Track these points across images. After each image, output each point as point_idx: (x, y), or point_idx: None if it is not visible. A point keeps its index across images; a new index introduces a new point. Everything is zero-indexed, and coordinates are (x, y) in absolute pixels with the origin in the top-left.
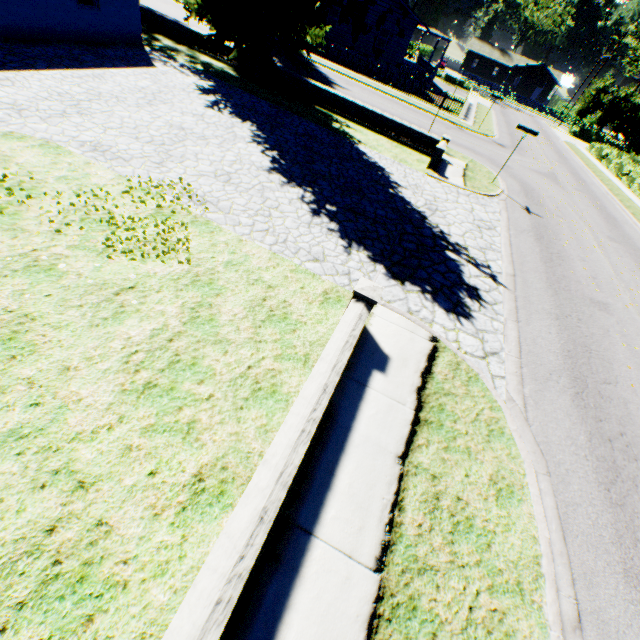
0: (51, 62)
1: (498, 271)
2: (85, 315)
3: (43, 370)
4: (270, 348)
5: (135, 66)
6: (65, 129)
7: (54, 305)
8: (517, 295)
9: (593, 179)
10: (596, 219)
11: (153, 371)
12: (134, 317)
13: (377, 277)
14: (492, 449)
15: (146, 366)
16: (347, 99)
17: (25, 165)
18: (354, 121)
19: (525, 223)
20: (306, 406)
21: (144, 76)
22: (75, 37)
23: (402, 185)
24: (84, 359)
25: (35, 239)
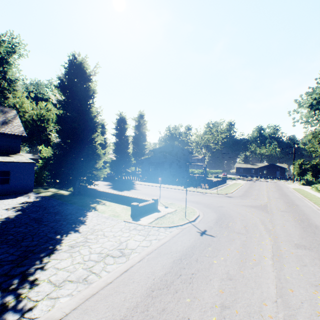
0: None
1: (36, 315)
2: None
3: None
4: None
5: (2, 199)
6: None
7: None
8: None
9: (308, 202)
10: (290, 229)
11: None
12: None
13: None
14: None
15: None
16: (110, 192)
17: None
18: (113, 201)
19: (184, 244)
20: None
21: None
22: None
23: (81, 230)
24: None
25: None
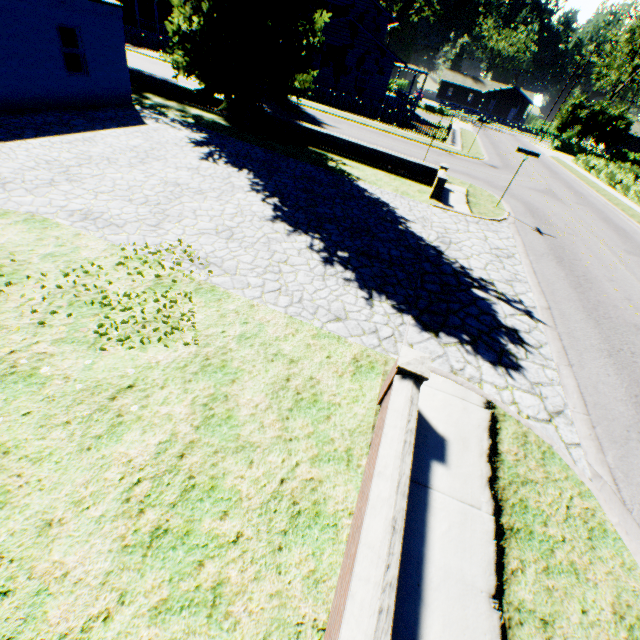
0: (40, 130)
1: (531, 305)
2: (73, 435)
3: (16, 532)
4: (303, 447)
5: (126, 125)
6: (53, 199)
7: (34, 426)
8: (559, 332)
9: (588, 191)
10: (606, 232)
11: (162, 508)
12: (134, 428)
13: (408, 331)
14: (601, 560)
15: (152, 501)
16: (340, 137)
17: (6, 245)
18: (349, 158)
19: (541, 246)
20: (376, 563)
21: (135, 134)
22: (65, 103)
23: (409, 219)
24: (71, 504)
25: (13, 337)
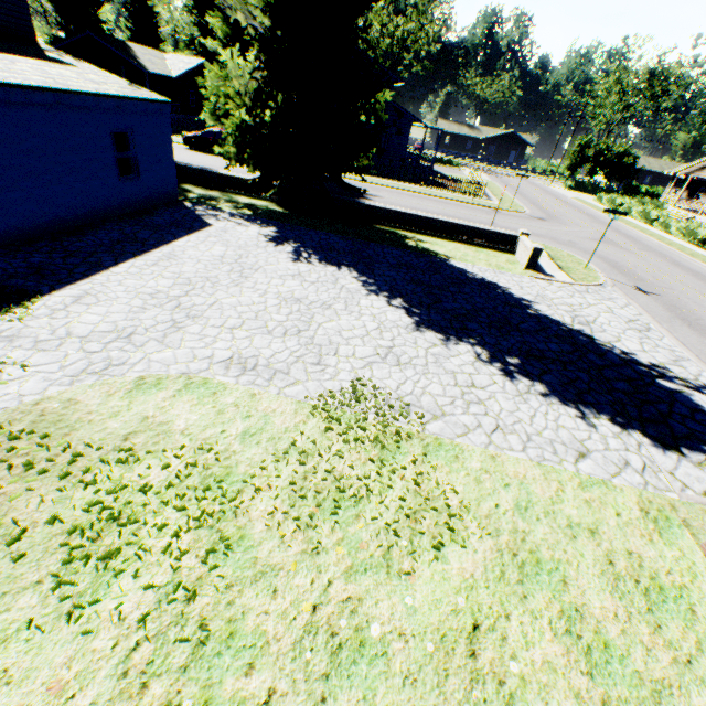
0: (114, 252)
1: None
2: None
3: None
4: None
5: (193, 230)
6: (192, 348)
7: None
8: None
9: (633, 232)
10: (690, 279)
11: None
12: (531, 700)
13: (652, 454)
14: None
15: None
16: (408, 212)
17: (191, 430)
18: (420, 232)
19: (658, 308)
20: None
21: (210, 240)
22: (117, 212)
23: (529, 299)
24: None
25: (298, 580)
